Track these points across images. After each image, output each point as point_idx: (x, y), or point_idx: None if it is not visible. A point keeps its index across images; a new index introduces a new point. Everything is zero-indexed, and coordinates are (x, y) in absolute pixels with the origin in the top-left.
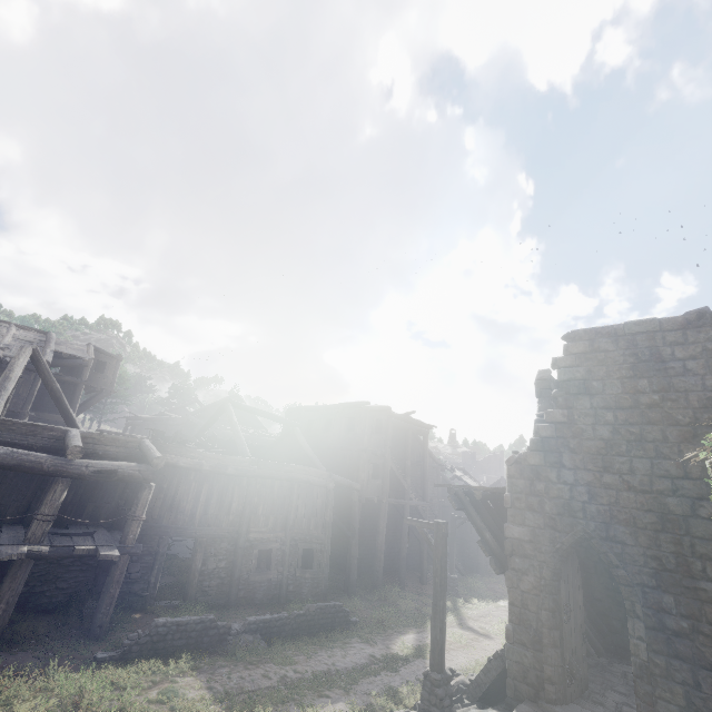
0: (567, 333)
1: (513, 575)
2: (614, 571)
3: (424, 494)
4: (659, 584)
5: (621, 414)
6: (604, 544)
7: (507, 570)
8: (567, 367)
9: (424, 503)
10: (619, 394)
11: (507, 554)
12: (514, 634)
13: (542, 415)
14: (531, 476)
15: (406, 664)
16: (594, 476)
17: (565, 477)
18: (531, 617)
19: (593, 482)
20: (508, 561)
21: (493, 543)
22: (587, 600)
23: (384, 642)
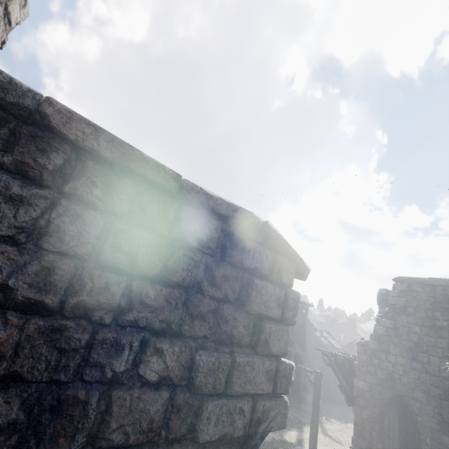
0: (395, 277)
1: (357, 408)
2: (416, 417)
3: (303, 346)
4: (440, 429)
5: (424, 329)
6: (410, 401)
7: (354, 404)
8: (394, 297)
9: (303, 352)
10: (423, 317)
11: (355, 396)
12: (356, 441)
13: (380, 316)
14: (370, 354)
15: (293, 447)
16: (407, 361)
17: (390, 359)
18: (366, 434)
19: (406, 364)
20: (355, 400)
21: (346, 388)
22: (404, 432)
23: (279, 432)
